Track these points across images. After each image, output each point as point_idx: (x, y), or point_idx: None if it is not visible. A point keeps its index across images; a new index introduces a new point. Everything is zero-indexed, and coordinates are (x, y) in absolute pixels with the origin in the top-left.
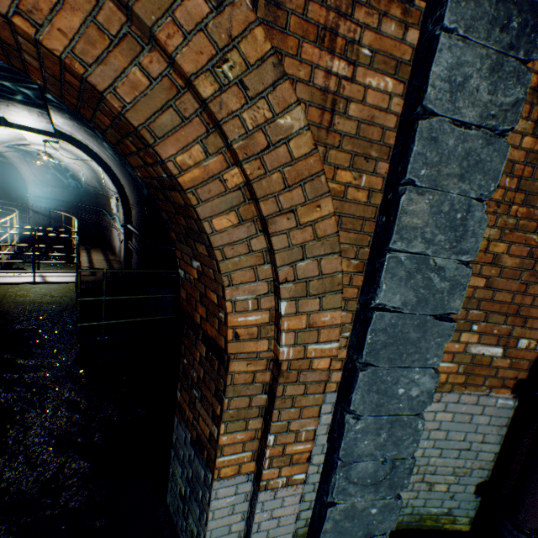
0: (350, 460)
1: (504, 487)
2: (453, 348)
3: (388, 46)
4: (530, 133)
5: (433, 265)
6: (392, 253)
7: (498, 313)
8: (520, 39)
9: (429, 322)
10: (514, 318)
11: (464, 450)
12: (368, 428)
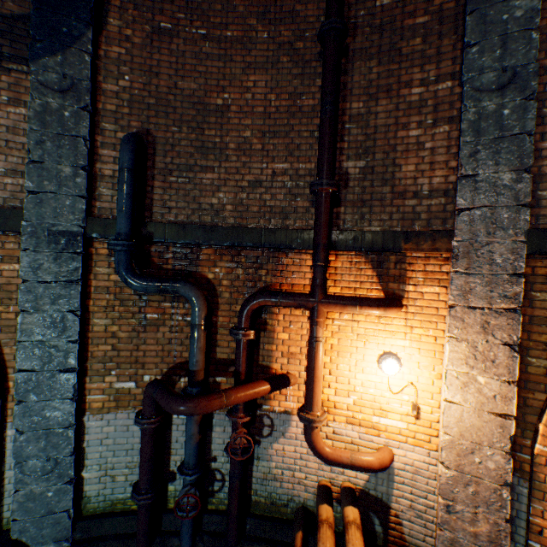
0: (22, 460)
1: (166, 472)
2: (103, 386)
3: (12, 252)
4: (114, 273)
5: (50, 345)
6: (21, 342)
7: (126, 362)
8: (69, 245)
9: (57, 374)
10: (137, 364)
11: (130, 449)
12: (31, 438)
